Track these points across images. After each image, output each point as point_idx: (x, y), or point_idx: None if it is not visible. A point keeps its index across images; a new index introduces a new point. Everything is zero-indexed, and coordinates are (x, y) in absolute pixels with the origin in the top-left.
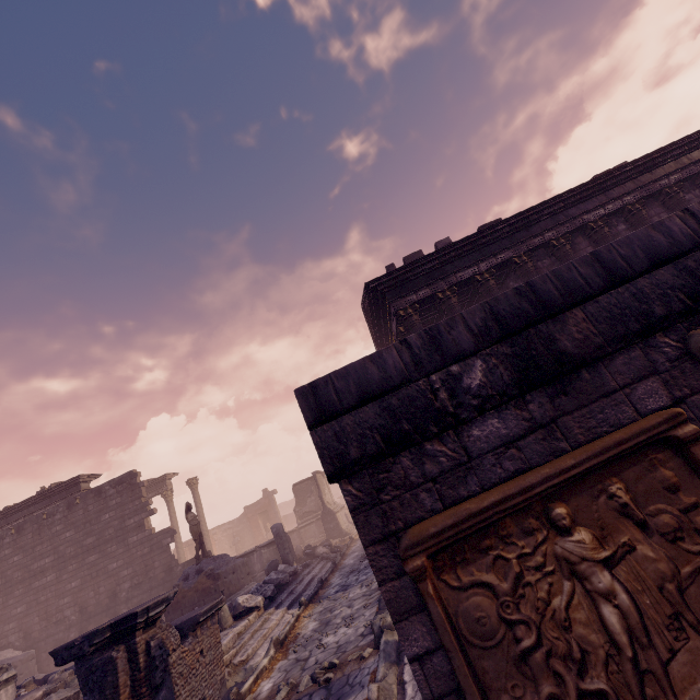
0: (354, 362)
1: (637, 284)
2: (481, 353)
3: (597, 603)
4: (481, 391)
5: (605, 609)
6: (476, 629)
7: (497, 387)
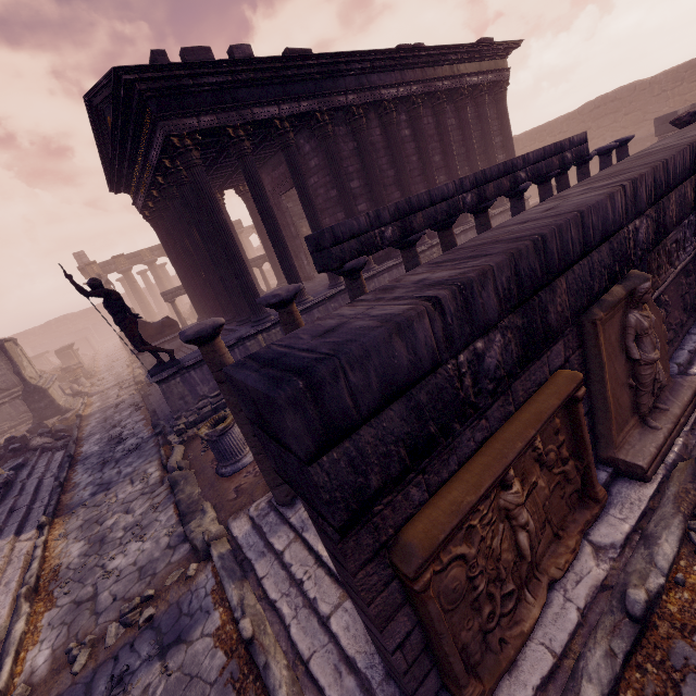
0: (377, 337)
1: (593, 259)
2: (502, 325)
3: (517, 532)
4: (497, 372)
5: (521, 536)
6: (452, 598)
7: (507, 367)
